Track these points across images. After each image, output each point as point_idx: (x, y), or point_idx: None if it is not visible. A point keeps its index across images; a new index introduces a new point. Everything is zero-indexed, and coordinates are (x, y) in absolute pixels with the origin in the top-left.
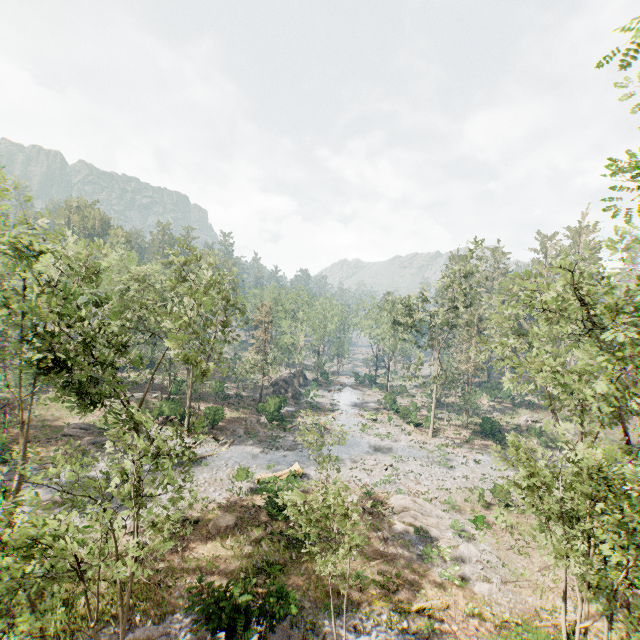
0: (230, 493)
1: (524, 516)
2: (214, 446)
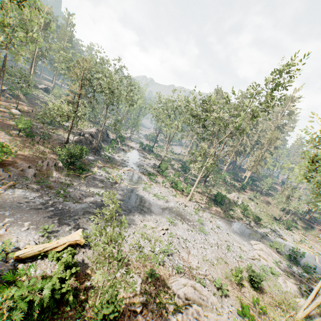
0: None
1: (263, 293)
2: None
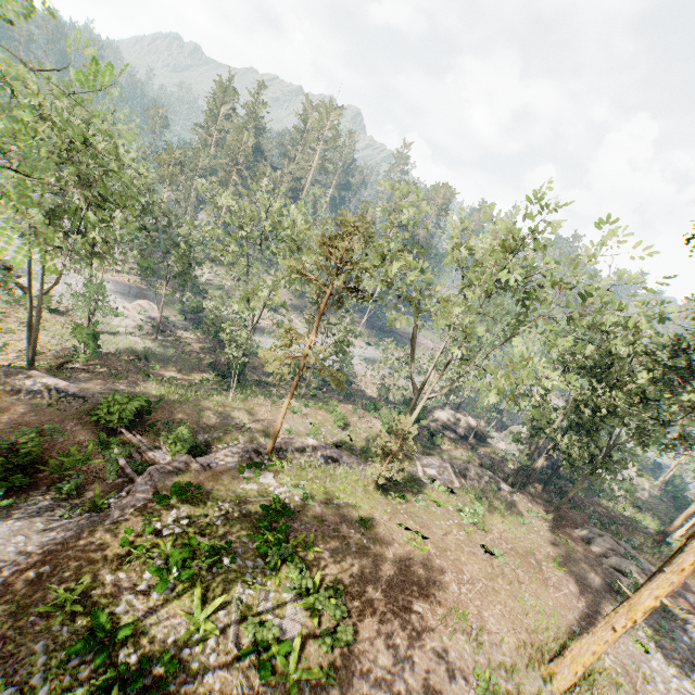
0: None
1: (64, 318)
2: None
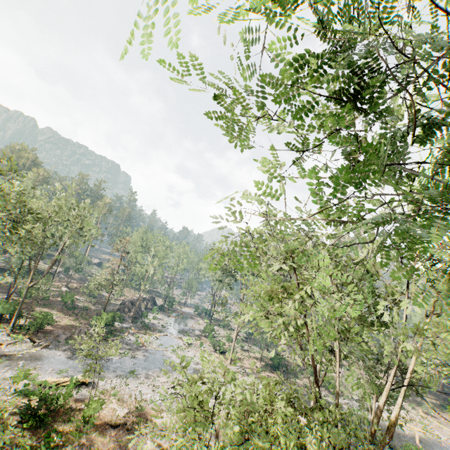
0: (2, 393)
1: None
2: (27, 346)
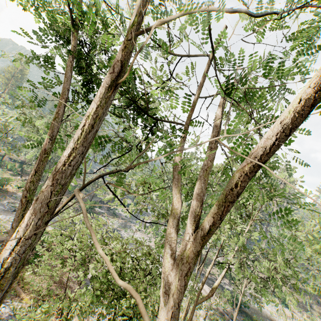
0: None
1: None
2: None
